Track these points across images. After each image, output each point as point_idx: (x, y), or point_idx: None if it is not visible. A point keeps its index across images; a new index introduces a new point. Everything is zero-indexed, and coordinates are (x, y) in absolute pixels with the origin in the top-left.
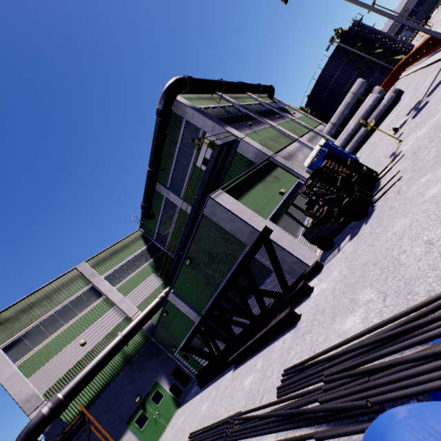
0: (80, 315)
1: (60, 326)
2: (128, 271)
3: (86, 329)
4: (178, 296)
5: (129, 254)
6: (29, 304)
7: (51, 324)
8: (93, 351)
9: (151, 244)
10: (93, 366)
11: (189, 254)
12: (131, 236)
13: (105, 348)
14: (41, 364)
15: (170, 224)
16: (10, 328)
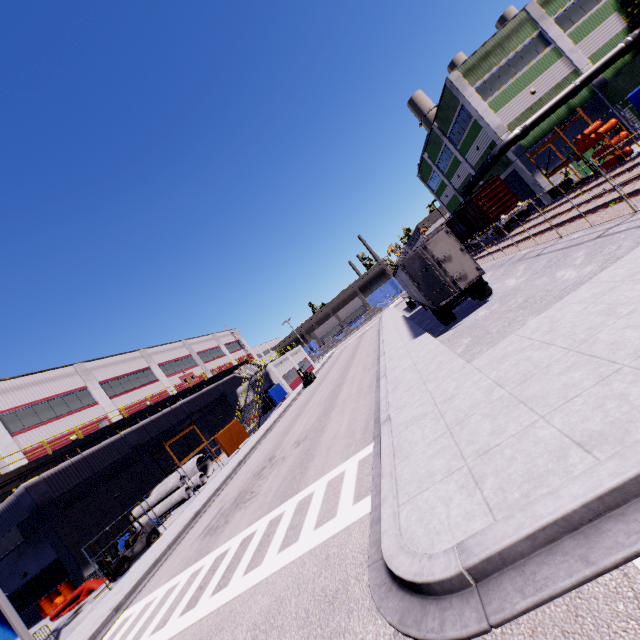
0: (529, 66)
1: (512, 76)
2: (581, 11)
3: (534, 80)
4: None
5: None
6: (485, 53)
7: (504, 74)
8: (540, 100)
9: None
10: (549, 108)
11: None
12: None
13: (558, 95)
14: (501, 106)
15: None
16: (475, 74)
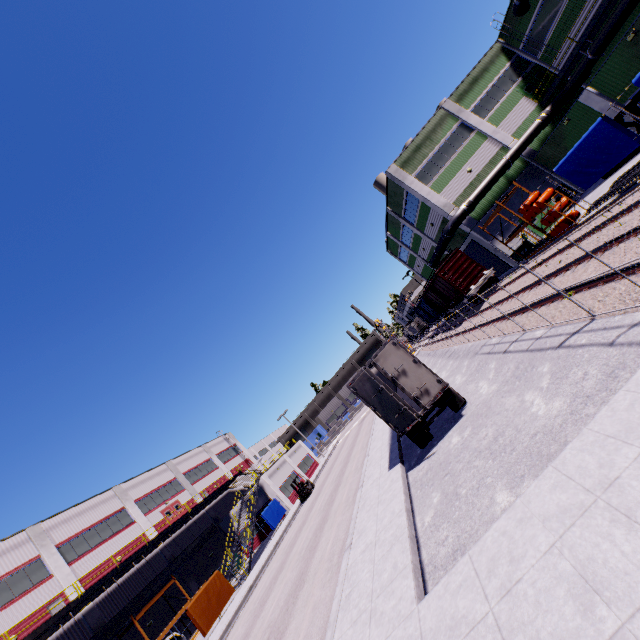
0: (459, 150)
1: (446, 161)
2: (493, 100)
3: (468, 160)
4: (594, 93)
5: (490, 80)
6: (416, 146)
7: (438, 160)
8: (478, 176)
9: (516, 58)
10: (488, 182)
11: (633, 28)
12: (487, 54)
13: (493, 170)
14: (443, 186)
15: (554, 13)
16: (412, 165)
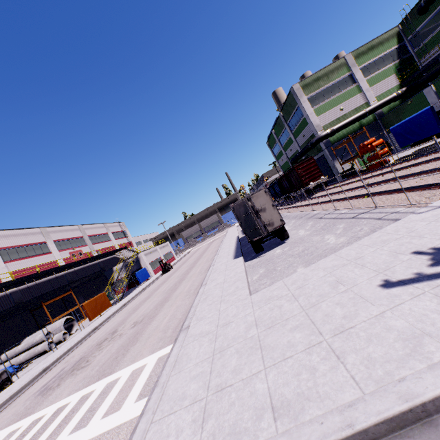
0: (342, 93)
1: (331, 96)
2: (376, 67)
3: (343, 102)
4: (433, 90)
5: (381, 52)
6: (317, 77)
7: (326, 93)
8: (345, 115)
9: (402, 44)
10: (349, 122)
11: None
12: (388, 32)
13: (355, 115)
14: (322, 113)
15: (439, 24)
16: (309, 89)
